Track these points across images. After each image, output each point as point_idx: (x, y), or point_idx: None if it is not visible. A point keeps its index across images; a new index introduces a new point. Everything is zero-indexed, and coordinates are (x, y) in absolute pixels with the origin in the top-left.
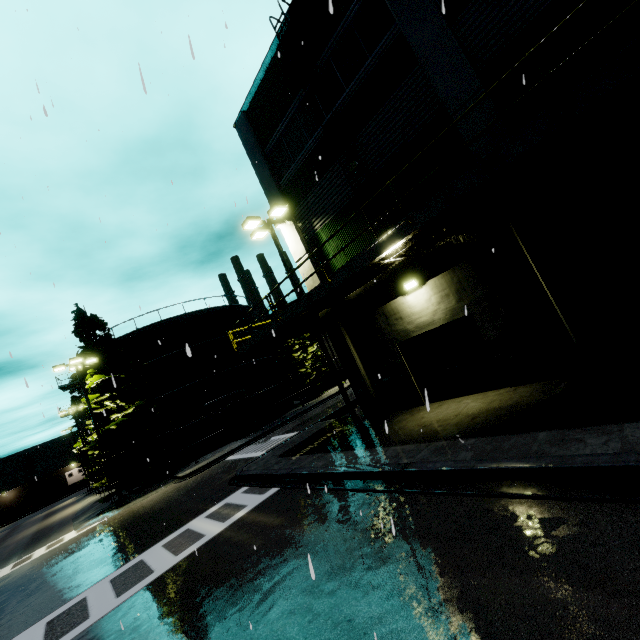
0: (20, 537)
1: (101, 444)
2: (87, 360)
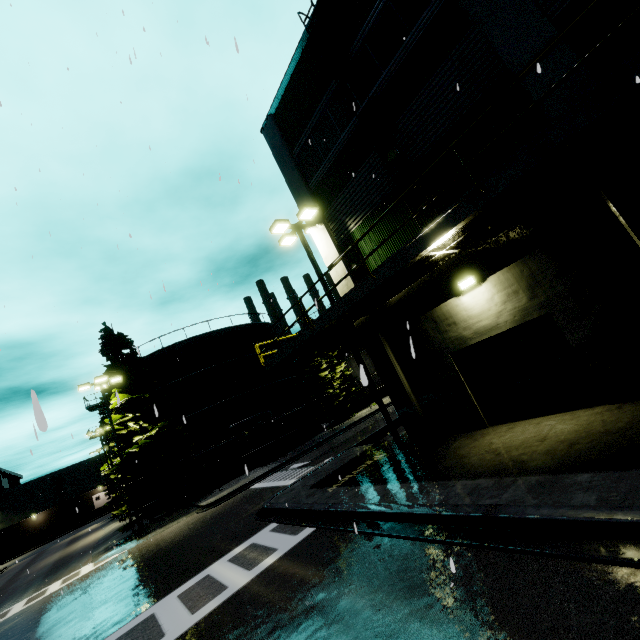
0: (42, 565)
1: (122, 468)
2: (112, 379)
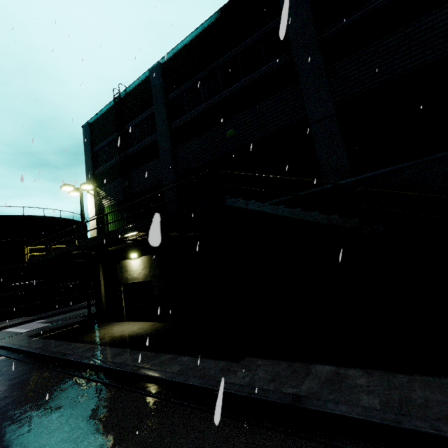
0: None
1: None
2: None
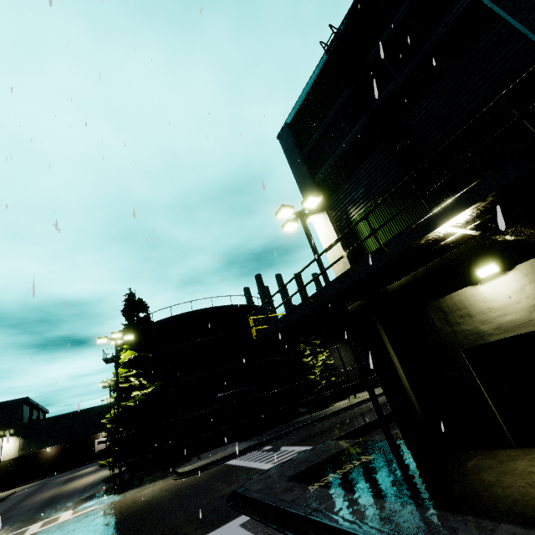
0: (38, 499)
1: (117, 419)
2: (125, 336)
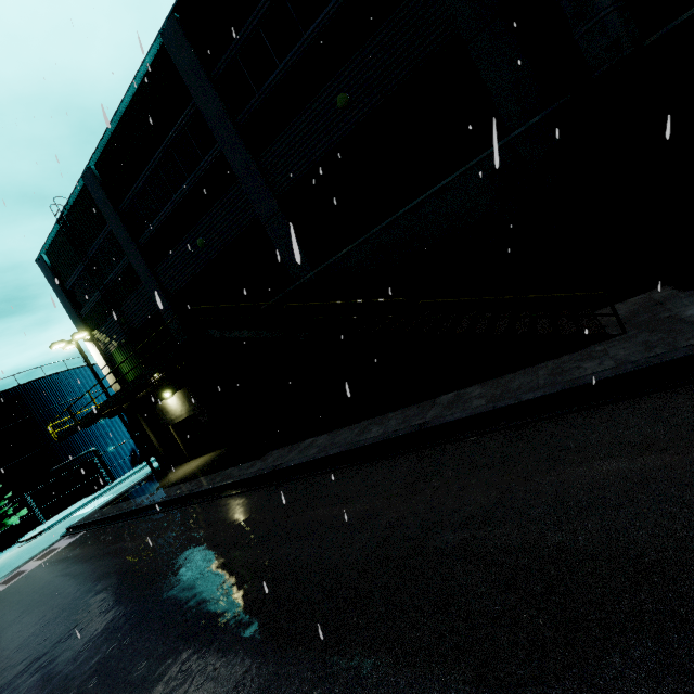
0: None
1: None
2: None
